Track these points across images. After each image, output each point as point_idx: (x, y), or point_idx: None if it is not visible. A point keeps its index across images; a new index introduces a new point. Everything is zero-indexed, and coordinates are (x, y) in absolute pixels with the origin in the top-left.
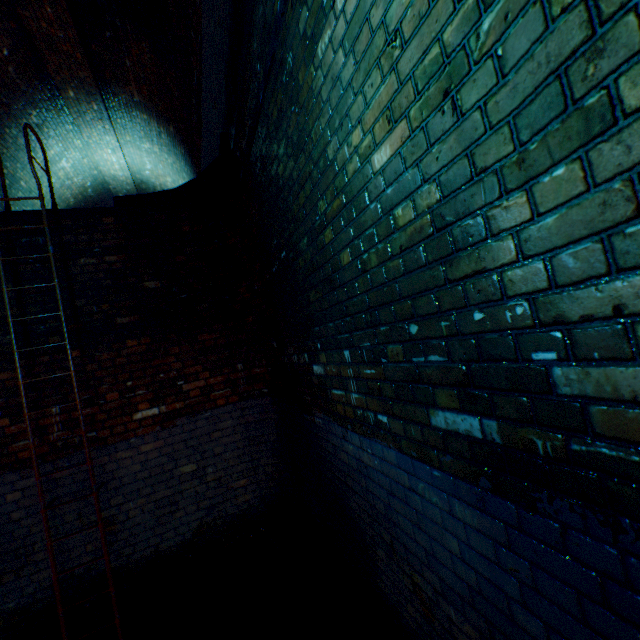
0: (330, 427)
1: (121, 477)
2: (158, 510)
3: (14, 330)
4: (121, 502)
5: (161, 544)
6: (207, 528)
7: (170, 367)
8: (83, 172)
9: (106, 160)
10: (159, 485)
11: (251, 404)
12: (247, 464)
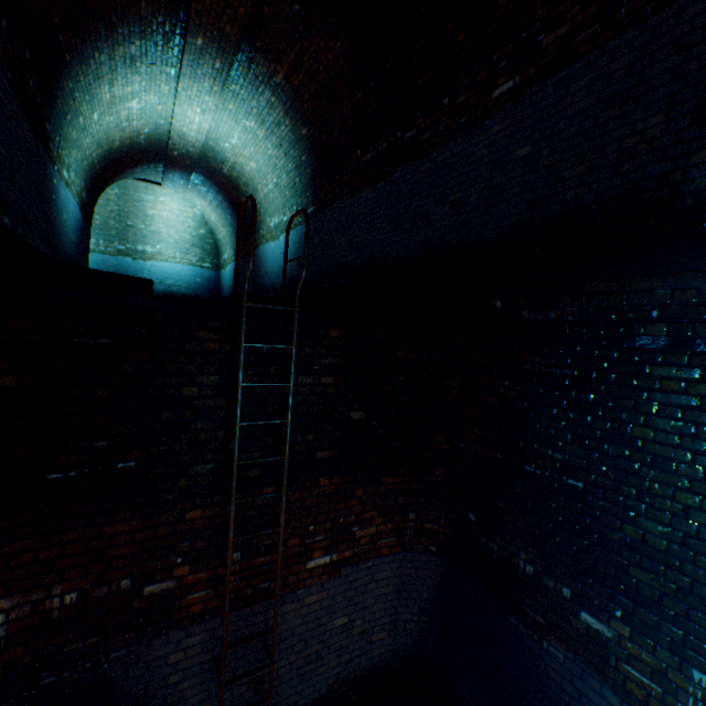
0: (587, 679)
1: (280, 632)
2: (304, 666)
3: (236, 474)
4: (274, 659)
5: (299, 701)
6: (341, 682)
7: (350, 511)
8: (148, 117)
9: (186, 116)
10: (312, 639)
11: (411, 557)
12: (390, 617)
